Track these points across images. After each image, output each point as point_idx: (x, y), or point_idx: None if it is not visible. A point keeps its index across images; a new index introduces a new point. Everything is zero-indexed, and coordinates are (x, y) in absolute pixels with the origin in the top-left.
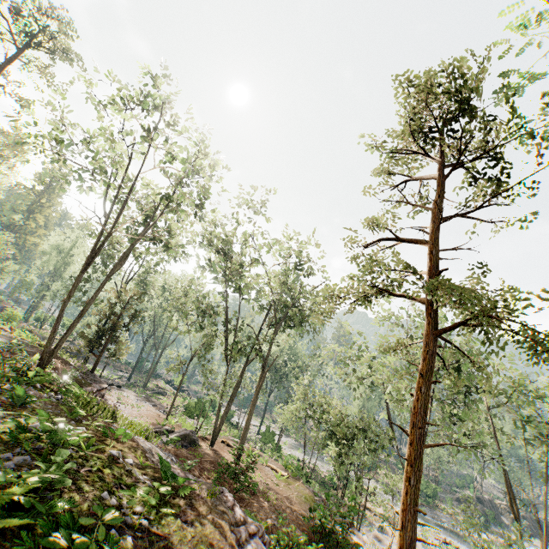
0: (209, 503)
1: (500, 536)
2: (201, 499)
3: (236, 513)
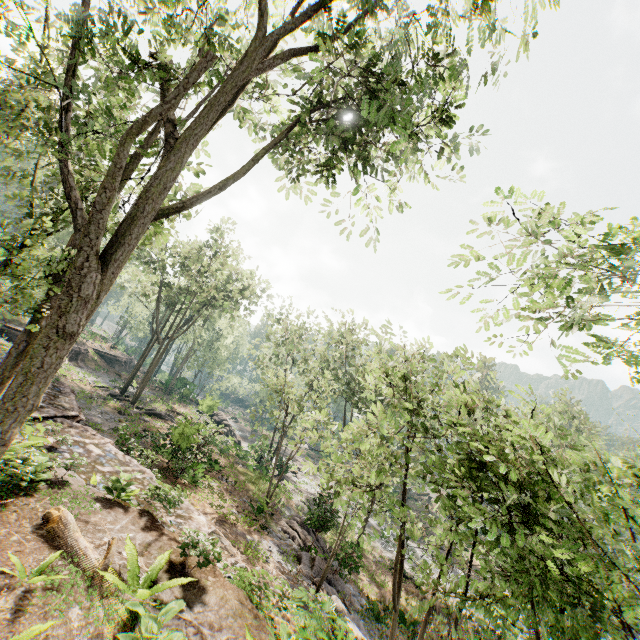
0: None
1: None
2: None
3: None
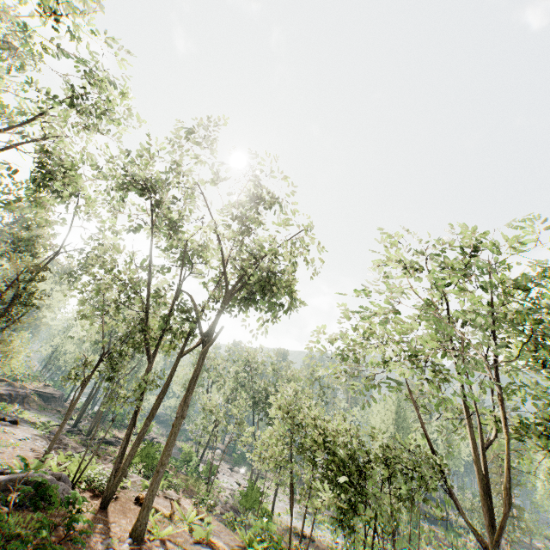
0: None
1: None
2: None
3: None
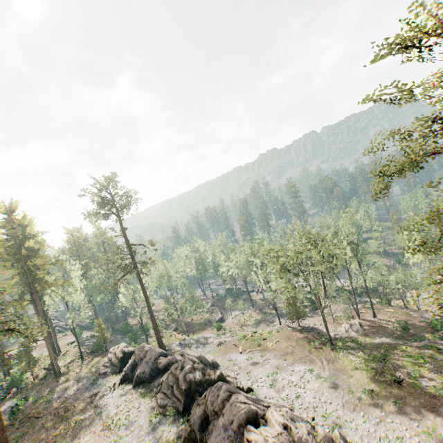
0: (440, 346)
1: None
2: (438, 346)
3: (442, 343)
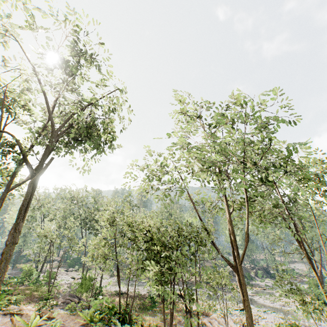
0: None
1: (257, 286)
2: None
3: None
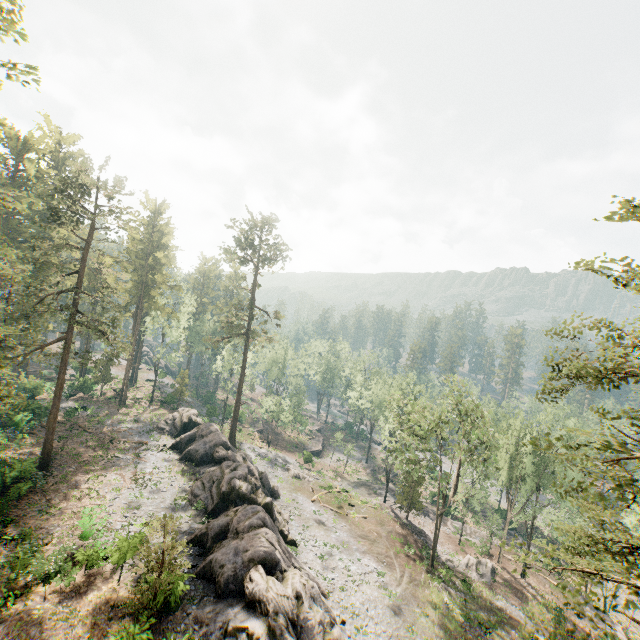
0: None
1: None
2: None
3: None
